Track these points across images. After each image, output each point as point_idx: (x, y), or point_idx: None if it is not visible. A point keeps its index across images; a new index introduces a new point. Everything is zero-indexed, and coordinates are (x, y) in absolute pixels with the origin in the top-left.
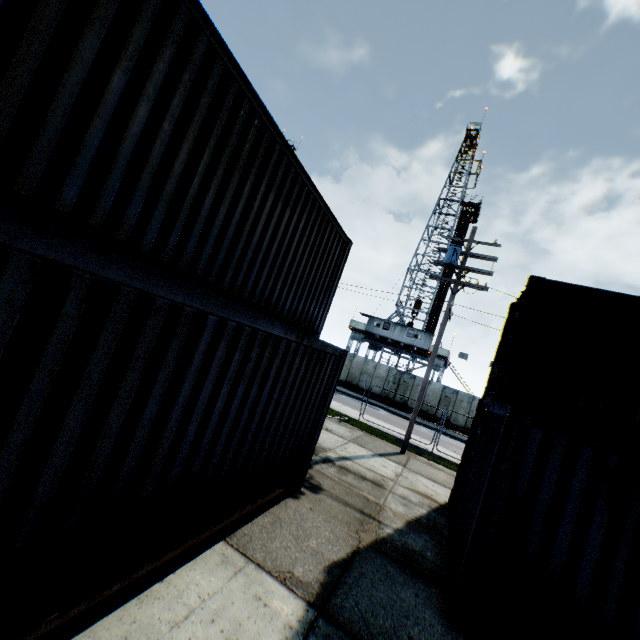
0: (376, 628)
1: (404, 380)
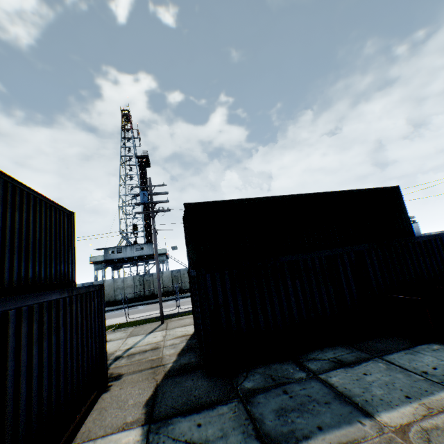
0: (180, 405)
1: (146, 279)
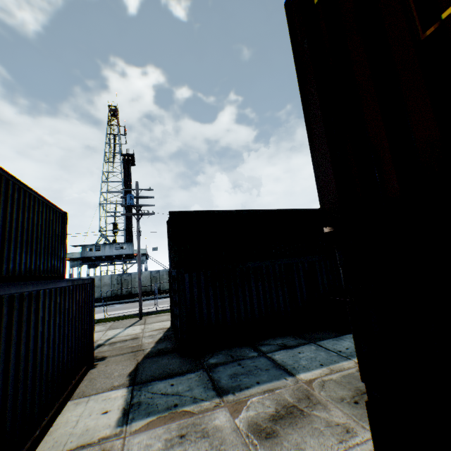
0: (157, 374)
1: (124, 279)
